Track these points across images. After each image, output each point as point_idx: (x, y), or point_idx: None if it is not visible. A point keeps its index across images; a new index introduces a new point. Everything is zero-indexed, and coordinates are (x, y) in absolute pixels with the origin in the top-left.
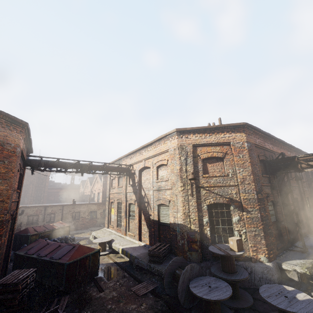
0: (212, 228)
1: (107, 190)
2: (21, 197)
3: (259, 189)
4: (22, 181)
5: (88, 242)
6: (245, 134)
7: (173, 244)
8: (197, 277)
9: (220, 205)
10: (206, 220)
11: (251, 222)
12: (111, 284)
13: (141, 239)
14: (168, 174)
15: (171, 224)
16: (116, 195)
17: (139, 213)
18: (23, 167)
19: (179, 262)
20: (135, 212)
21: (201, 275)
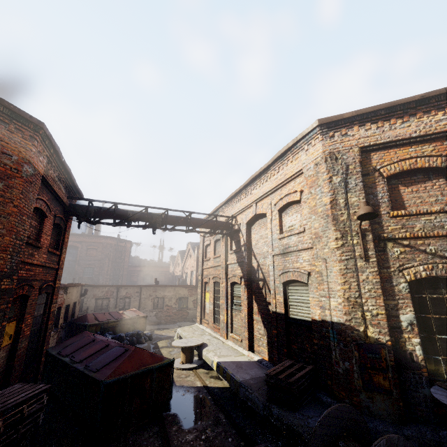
0: (427, 339)
1: (200, 264)
2: (96, 275)
3: None
4: (64, 238)
5: (171, 344)
6: None
7: (322, 368)
8: None
9: None
10: (409, 319)
11: None
12: (190, 436)
13: (252, 348)
14: (303, 219)
15: (316, 322)
16: (211, 271)
17: (249, 300)
18: (64, 216)
19: (344, 420)
20: (241, 299)
21: None
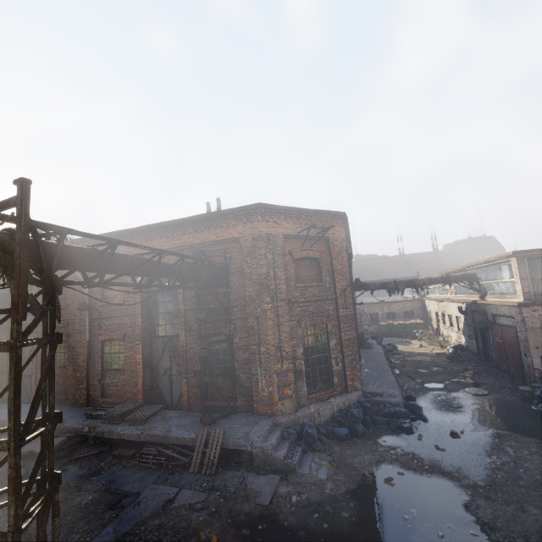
0: None
1: None
2: None
3: None
4: None
5: None
6: None
7: None
8: None
9: None
10: None
11: None
12: None
13: None
14: None
15: None
16: None
17: None
18: None
19: None
20: None
21: None
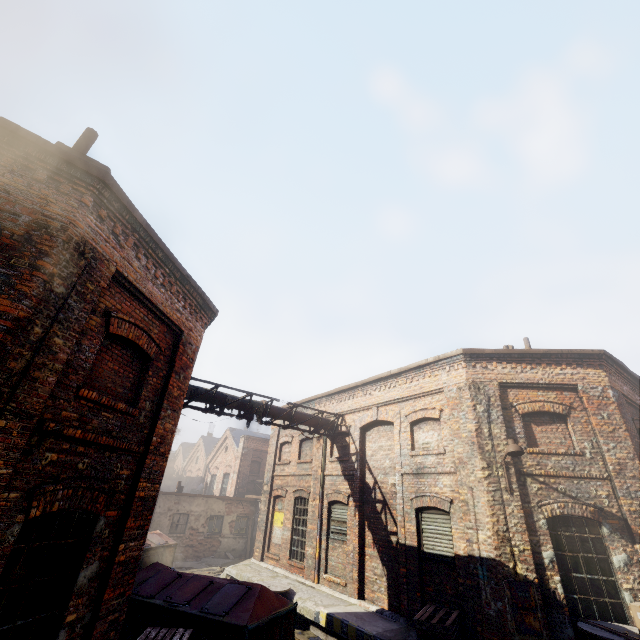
0: (565, 577)
1: (268, 468)
2: None
3: None
4: None
5: None
6: (604, 372)
7: (470, 612)
8: None
9: (576, 522)
10: (550, 556)
11: None
12: None
13: (362, 595)
14: (444, 440)
15: (460, 557)
16: (291, 481)
17: (360, 526)
18: None
19: None
20: (347, 525)
21: None
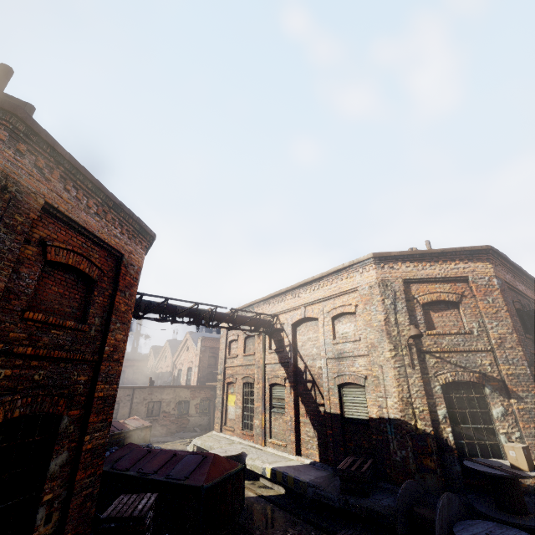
0: (455, 428)
1: (221, 362)
2: None
3: (530, 358)
4: None
5: None
6: (491, 265)
7: (381, 460)
8: (458, 520)
9: (465, 386)
10: (443, 413)
11: (528, 418)
12: None
13: (299, 452)
14: (359, 330)
15: (373, 420)
16: (239, 370)
17: (295, 401)
18: None
19: (413, 492)
20: (285, 401)
21: (463, 518)
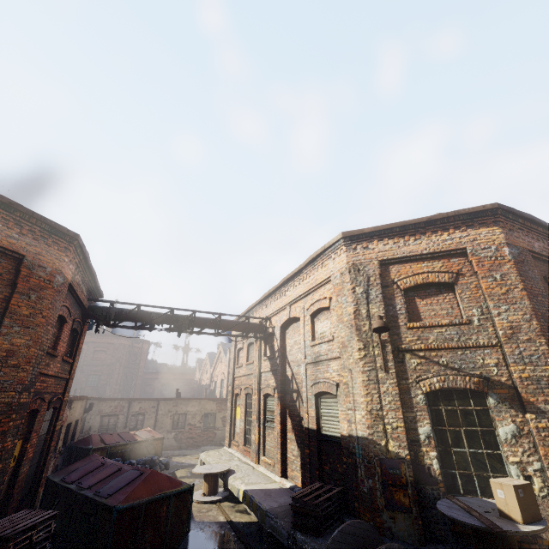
0: (444, 452)
1: (230, 372)
2: (102, 384)
3: None
4: (79, 343)
5: (191, 473)
6: (500, 229)
7: (351, 489)
8: None
9: (460, 395)
10: (426, 432)
11: None
12: None
13: (286, 473)
14: (332, 327)
15: (344, 438)
16: (243, 380)
17: (282, 414)
18: (82, 319)
19: (359, 537)
20: (274, 414)
21: None
